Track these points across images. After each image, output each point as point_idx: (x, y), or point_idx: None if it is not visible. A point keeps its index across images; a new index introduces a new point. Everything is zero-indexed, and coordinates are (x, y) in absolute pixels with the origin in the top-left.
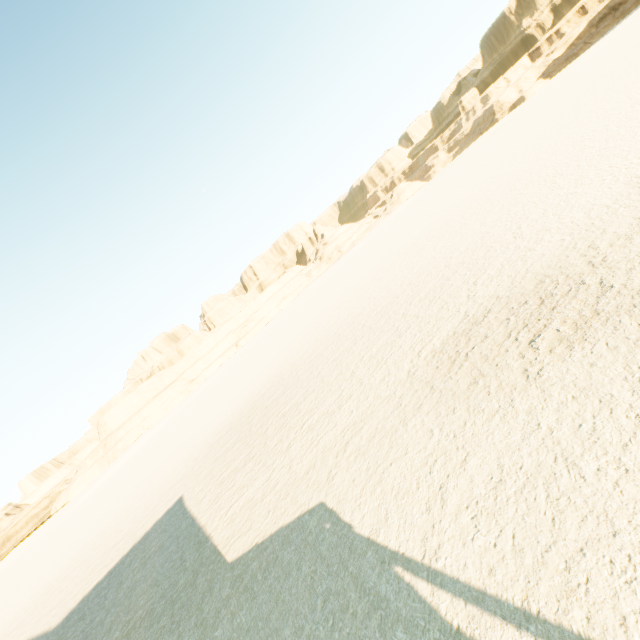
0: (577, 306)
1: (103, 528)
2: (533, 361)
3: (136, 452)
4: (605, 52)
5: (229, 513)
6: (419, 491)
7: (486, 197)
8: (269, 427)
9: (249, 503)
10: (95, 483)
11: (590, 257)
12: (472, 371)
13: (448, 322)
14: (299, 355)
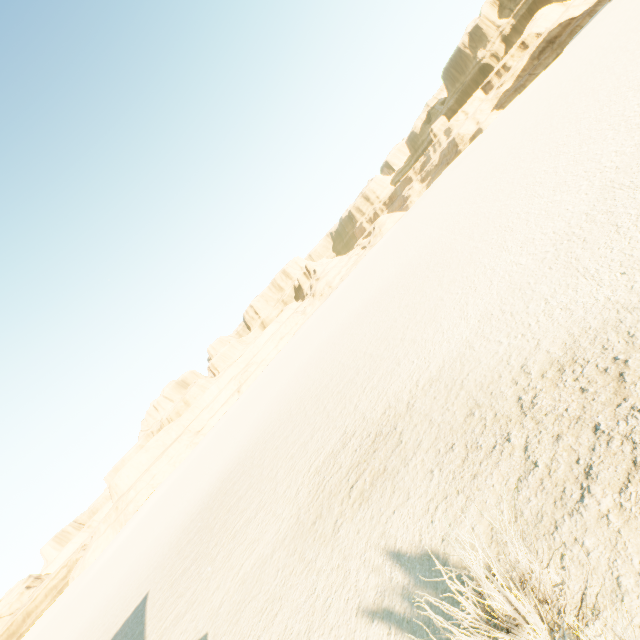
0: (382, 456)
1: (95, 616)
2: (343, 512)
3: (143, 516)
4: (537, 93)
5: (163, 626)
6: (248, 639)
7: (415, 266)
8: (218, 522)
9: (176, 618)
10: (106, 551)
11: (411, 396)
12: (319, 507)
13: (335, 434)
14: (264, 428)
